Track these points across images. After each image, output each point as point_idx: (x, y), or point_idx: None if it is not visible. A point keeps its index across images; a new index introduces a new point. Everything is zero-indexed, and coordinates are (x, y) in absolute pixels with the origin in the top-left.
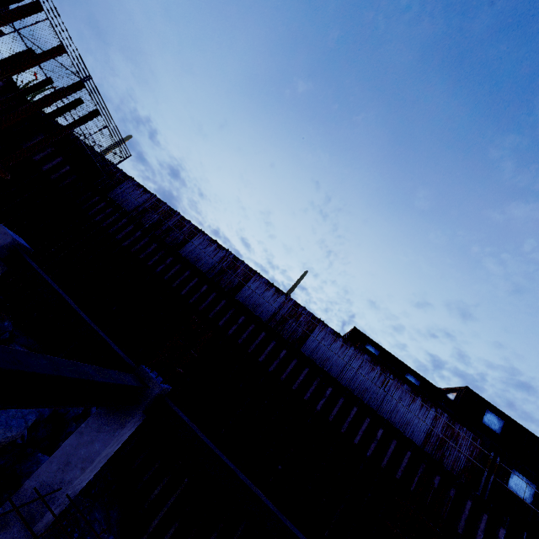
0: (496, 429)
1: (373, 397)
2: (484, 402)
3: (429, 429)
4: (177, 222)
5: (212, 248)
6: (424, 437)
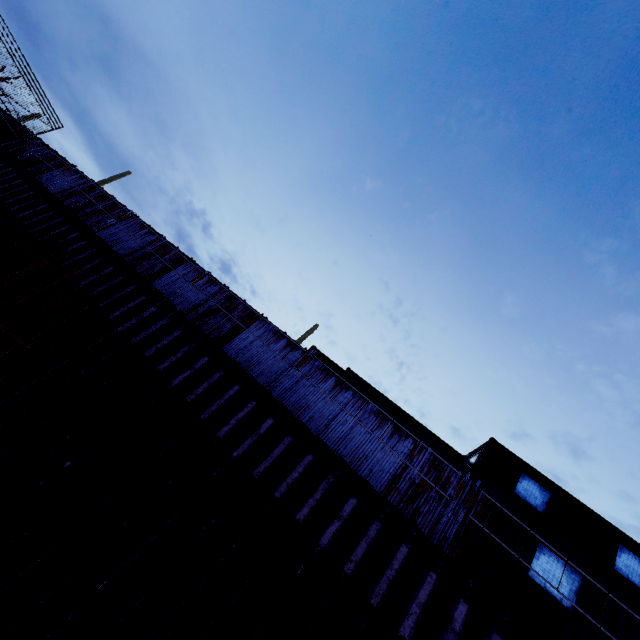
0: (537, 504)
1: (316, 418)
2: (519, 462)
3: (400, 468)
4: (107, 206)
5: (142, 232)
6: (387, 480)
